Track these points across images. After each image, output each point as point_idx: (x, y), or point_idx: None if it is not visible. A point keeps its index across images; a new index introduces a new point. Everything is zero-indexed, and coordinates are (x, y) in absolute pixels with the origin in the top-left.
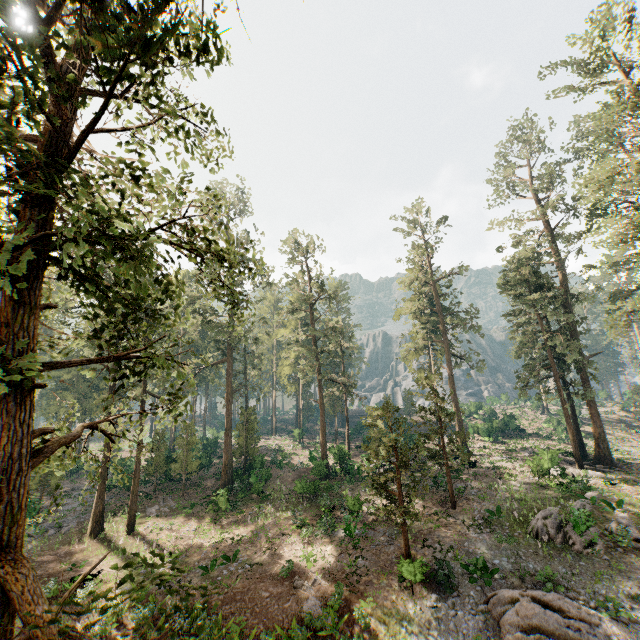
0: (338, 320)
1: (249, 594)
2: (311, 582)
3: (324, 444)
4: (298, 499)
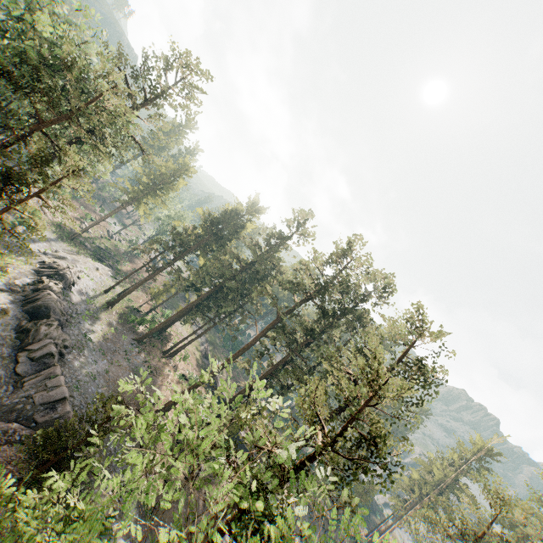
0: None
1: None
2: None
3: None
4: None
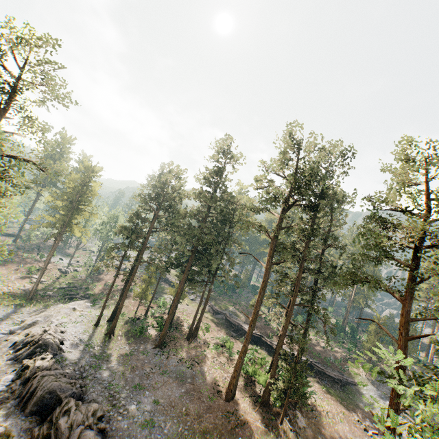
0: (370, 268)
1: (312, 346)
2: (331, 354)
3: (345, 319)
4: (328, 334)
